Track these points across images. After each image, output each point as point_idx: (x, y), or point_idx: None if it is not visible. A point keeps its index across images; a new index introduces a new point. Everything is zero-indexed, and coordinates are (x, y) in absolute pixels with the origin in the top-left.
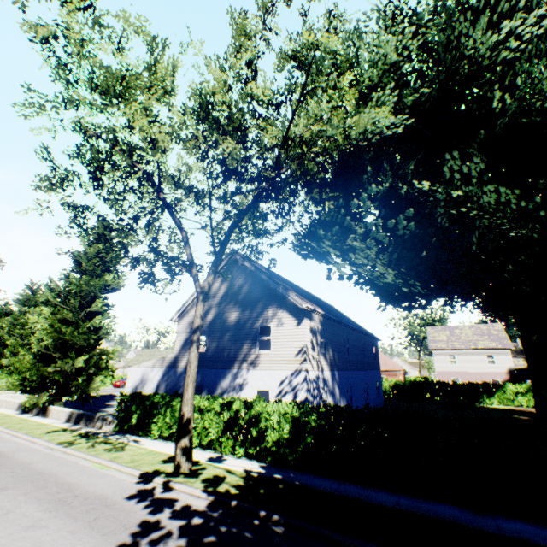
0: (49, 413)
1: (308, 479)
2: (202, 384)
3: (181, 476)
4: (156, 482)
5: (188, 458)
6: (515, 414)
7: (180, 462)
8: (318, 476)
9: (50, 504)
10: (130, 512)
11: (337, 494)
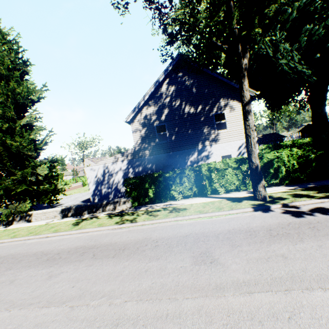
0: (30, 218)
1: (326, 182)
2: (172, 163)
3: (279, 201)
4: (274, 208)
5: (266, 192)
6: None
7: (265, 195)
8: (323, 180)
9: (282, 239)
10: None
11: None
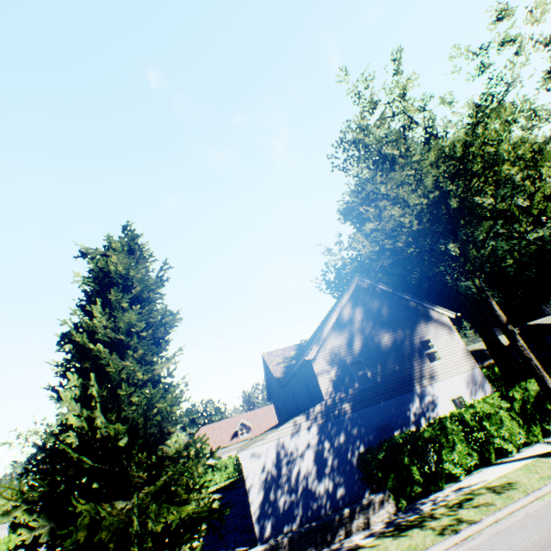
0: None
1: None
2: (388, 420)
3: None
4: None
5: None
6: None
7: None
8: None
9: None
10: None
11: None
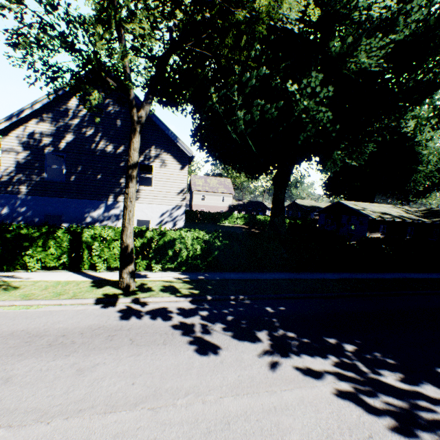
0: None
1: (220, 275)
2: (62, 213)
3: (140, 293)
4: (123, 302)
5: (135, 279)
6: (241, 229)
7: (130, 284)
8: (221, 272)
9: (51, 352)
10: (150, 326)
11: (245, 279)
